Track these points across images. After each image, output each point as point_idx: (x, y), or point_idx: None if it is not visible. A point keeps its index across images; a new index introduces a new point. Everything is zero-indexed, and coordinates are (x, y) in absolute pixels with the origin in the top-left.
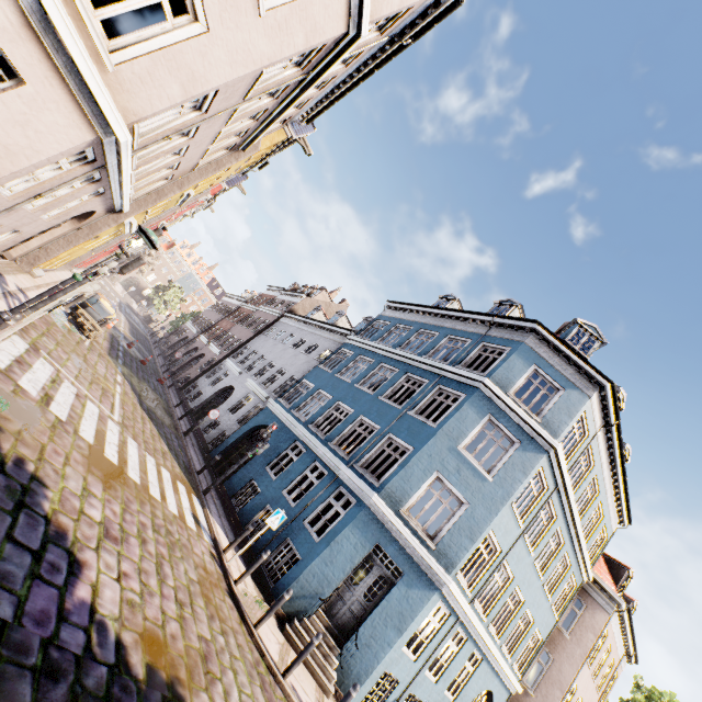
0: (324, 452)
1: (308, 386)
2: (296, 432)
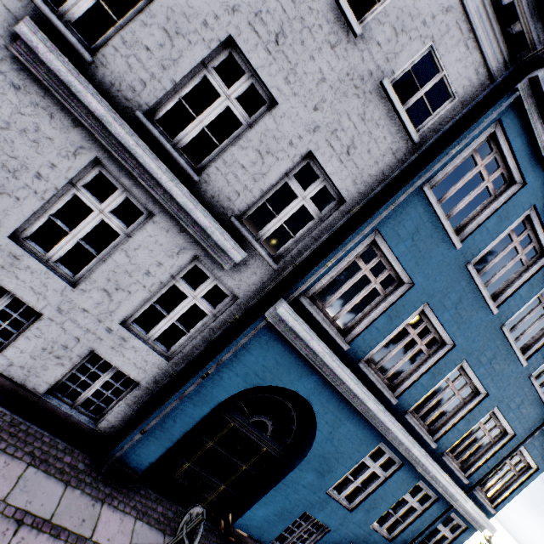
0: (446, 486)
1: (388, 269)
2: (386, 434)
